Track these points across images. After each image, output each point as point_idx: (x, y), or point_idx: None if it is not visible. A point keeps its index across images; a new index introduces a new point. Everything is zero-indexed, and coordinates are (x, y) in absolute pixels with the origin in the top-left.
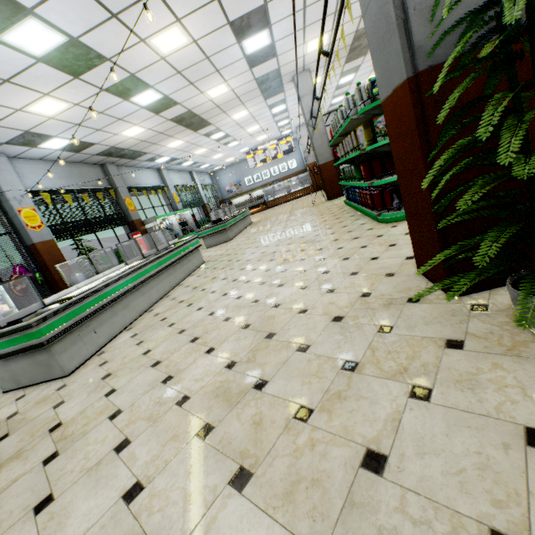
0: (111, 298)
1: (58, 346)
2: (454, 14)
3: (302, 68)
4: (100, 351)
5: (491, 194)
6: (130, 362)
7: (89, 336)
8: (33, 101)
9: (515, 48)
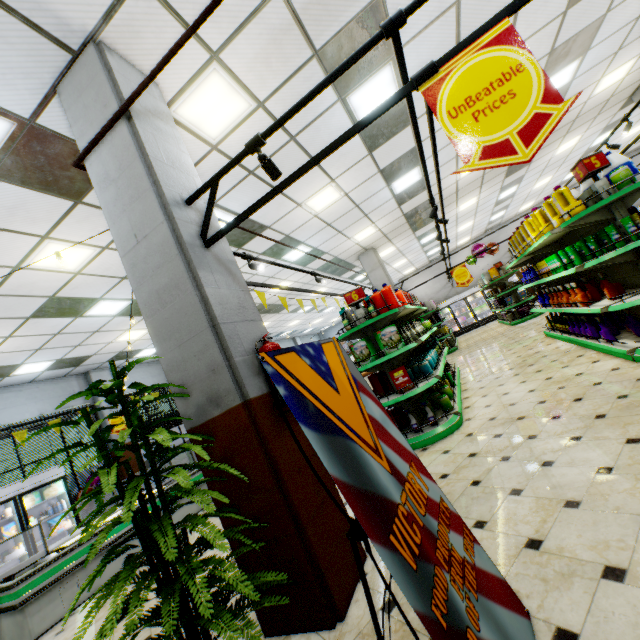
0: (107, 542)
1: (34, 606)
2: (196, 395)
3: (363, 249)
4: (77, 609)
5: (257, 532)
6: (69, 638)
7: (71, 590)
8: (120, 335)
9: (237, 419)
